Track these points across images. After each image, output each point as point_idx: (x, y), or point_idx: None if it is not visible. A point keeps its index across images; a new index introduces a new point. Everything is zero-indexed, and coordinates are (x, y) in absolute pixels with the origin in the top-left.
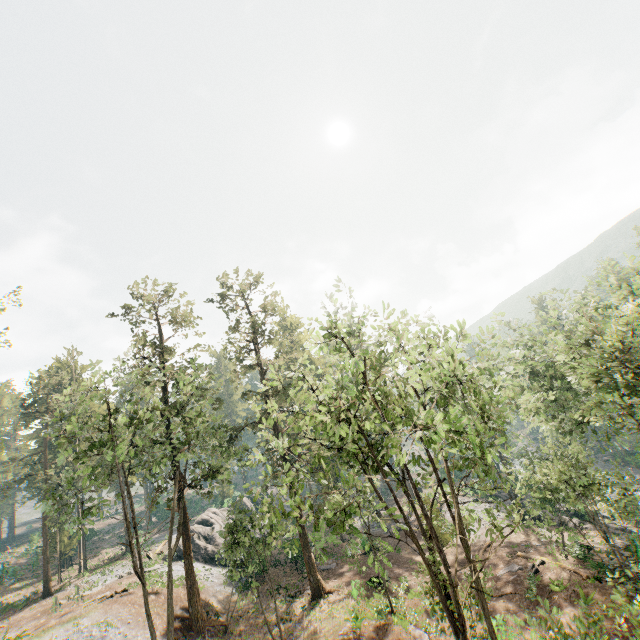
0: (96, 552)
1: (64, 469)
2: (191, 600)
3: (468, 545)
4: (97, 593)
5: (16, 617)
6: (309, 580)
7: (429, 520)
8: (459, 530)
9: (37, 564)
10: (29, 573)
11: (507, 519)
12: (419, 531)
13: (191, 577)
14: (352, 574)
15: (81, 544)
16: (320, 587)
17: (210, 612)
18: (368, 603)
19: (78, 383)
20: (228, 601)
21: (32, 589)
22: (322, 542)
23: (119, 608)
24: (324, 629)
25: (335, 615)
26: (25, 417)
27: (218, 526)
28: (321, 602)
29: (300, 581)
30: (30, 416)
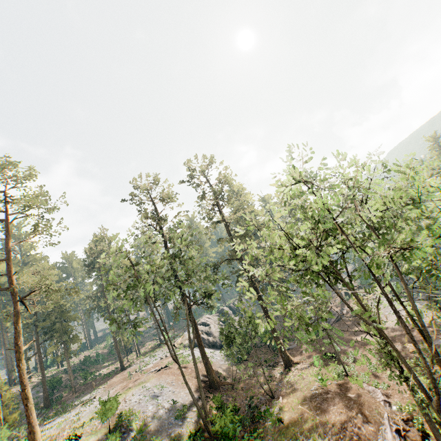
0: (143, 344)
1: (115, 299)
2: (208, 371)
3: (427, 333)
4: (151, 368)
5: (110, 382)
6: (281, 356)
7: (399, 318)
8: (414, 322)
9: (113, 352)
10: (110, 357)
11: (424, 307)
12: (353, 320)
13: (205, 358)
14: (310, 351)
15: (134, 341)
16: (290, 360)
17: (220, 377)
18: (327, 370)
19: (110, 248)
20: (229, 370)
21: (114, 366)
22: (304, 337)
23: (166, 377)
24: (299, 387)
25: (305, 378)
26: (86, 272)
27: (213, 326)
28: (292, 370)
29: (274, 357)
30: (89, 271)
